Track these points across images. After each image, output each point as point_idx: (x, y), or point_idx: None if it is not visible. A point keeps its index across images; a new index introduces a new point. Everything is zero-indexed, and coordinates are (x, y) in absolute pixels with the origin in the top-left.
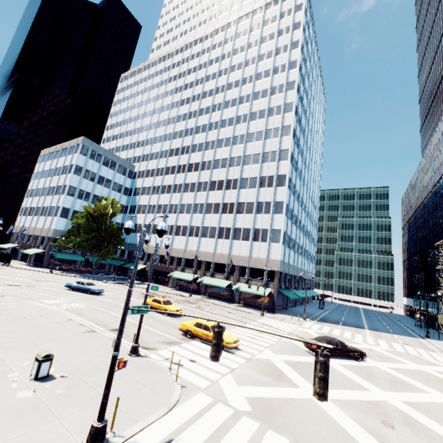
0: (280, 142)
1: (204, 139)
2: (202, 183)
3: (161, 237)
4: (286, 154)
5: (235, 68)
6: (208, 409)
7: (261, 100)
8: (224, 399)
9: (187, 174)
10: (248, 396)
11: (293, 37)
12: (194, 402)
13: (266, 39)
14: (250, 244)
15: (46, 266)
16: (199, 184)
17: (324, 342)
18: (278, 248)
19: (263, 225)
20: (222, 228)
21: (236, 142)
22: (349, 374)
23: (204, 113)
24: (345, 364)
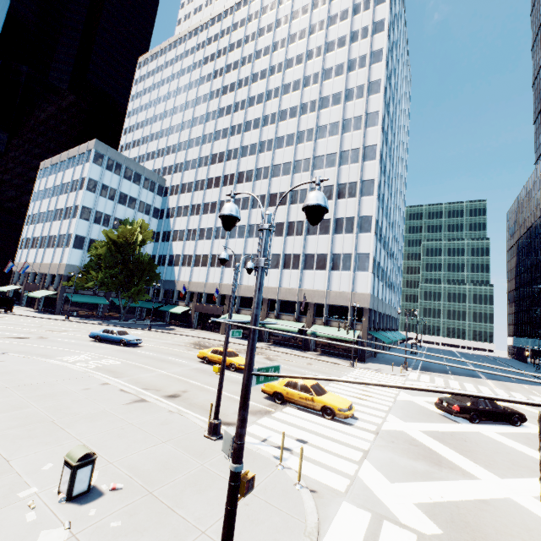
0: (364, 135)
1: (257, 138)
2: (258, 197)
3: (317, 222)
4: (374, 152)
5: (296, 37)
6: (373, 537)
7: (335, 79)
8: (387, 512)
9: (237, 186)
10: (419, 502)
11: None
12: (344, 523)
13: None
14: (327, 274)
15: (60, 313)
16: (254, 199)
17: (468, 403)
18: (367, 277)
19: (344, 249)
20: (288, 254)
21: (302, 140)
22: (524, 449)
23: (256, 103)
24: (503, 432)
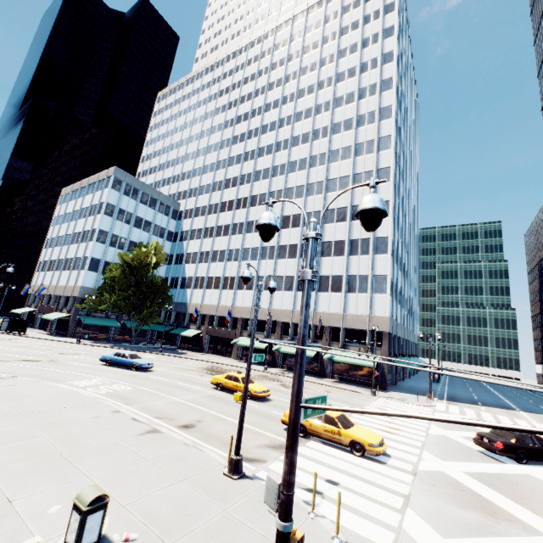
0: (377, 158)
1: (270, 163)
2: None
3: (375, 228)
4: (387, 174)
5: (307, 70)
6: None
7: (347, 106)
8: None
9: (250, 209)
10: None
11: (386, 22)
12: None
13: (348, 30)
14: (343, 297)
15: (72, 335)
16: None
17: (512, 439)
18: (385, 300)
19: (360, 271)
20: None
21: (314, 164)
22: None
23: (268, 131)
24: None
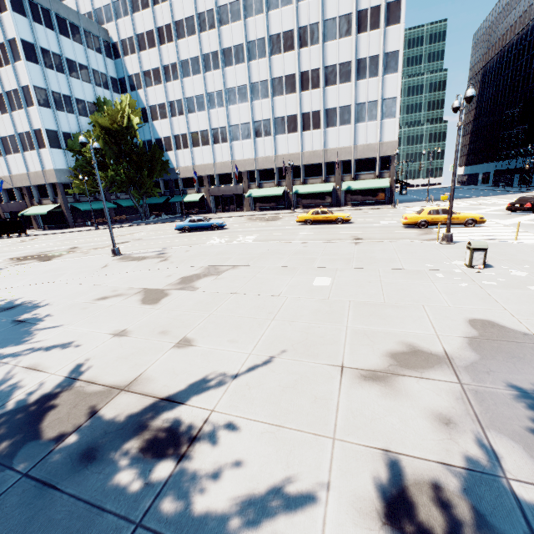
0: None
1: None
2: (254, 42)
3: None
4: None
5: None
6: None
7: None
8: None
9: (222, 29)
10: None
11: None
12: None
13: None
14: (353, 129)
15: (74, 225)
16: (250, 46)
17: None
18: (394, 124)
19: (369, 97)
20: (306, 114)
21: None
22: None
23: None
24: None
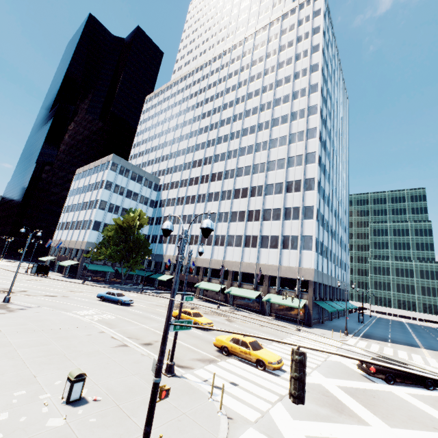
0: (306, 145)
1: (226, 148)
2: (226, 191)
3: (207, 236)
4: (313, 157)
5: (254, 78)
6: None
7: (283, 105)
8: None
9: (211, 183)
10: (310, 435)
11: (313, 41)
12: None
13: (285, 47)
14: (279, 252)
15: (80, 277)
16: (223, 193)
17: None
18: (311, 255)
19: (292, 232)
20: (248, 236)
21: (259, 149)
22: (426, 408)
23: (225, 124)
24: (414, 393)
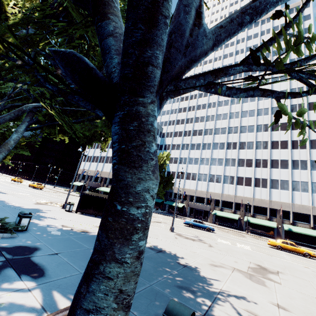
0: (307, 114)
1: (228, 110)
2: (231, 143)
3: None
4: None
5: None
6: None
7: (281, 83)
8: None
9: (215, 135)
10: None
11: None
12: None
13: None
14: (291, 193)
15: None
16: (228, 144)
17: None
18: None
19: (302, 179)
20: (258, 178)
21: (261, 114)
22: None
23: None
24: None
